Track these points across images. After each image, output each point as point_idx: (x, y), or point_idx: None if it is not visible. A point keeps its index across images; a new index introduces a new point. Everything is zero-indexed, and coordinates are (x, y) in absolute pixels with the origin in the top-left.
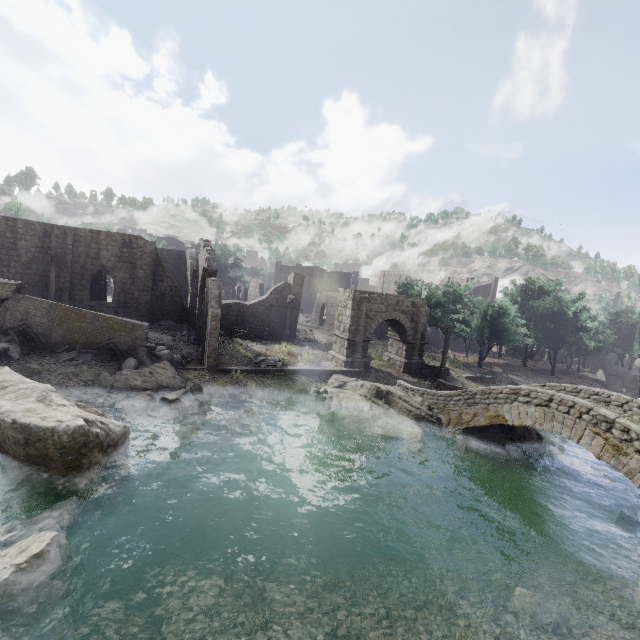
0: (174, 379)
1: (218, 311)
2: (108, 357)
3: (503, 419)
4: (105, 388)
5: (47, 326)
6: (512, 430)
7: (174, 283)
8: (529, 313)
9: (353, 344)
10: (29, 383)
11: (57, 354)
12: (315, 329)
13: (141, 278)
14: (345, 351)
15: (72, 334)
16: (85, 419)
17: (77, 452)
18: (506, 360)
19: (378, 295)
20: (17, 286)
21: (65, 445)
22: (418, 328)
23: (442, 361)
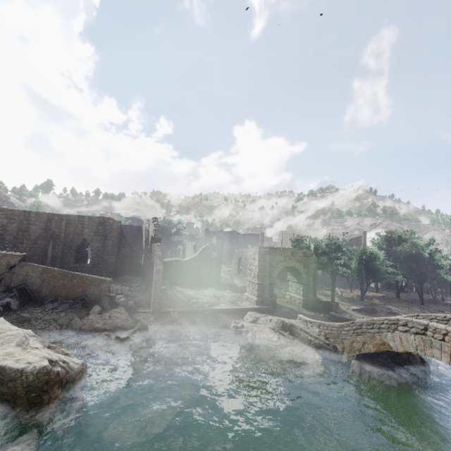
0: (127, 321)
1: (160, 267)
2: (80, 305)
3: (388, 346)
4: (75, 330)
5: (40, 284)
6: (398, 355)
7: (132, 248)
8: (394, 256)
9: (261, 287)
10: (14, 330)
11: (44, 305)
12: (234, 276)
13: (110, 246)
14: (256, 292)
15: (56, 289)
16: (50, 360)
17: (40, 389)
18: (383, 293)
19: (277, 249)
20: (22, 256)
21: (30, 384)
22: (310, 272)
23: (332, 297)
